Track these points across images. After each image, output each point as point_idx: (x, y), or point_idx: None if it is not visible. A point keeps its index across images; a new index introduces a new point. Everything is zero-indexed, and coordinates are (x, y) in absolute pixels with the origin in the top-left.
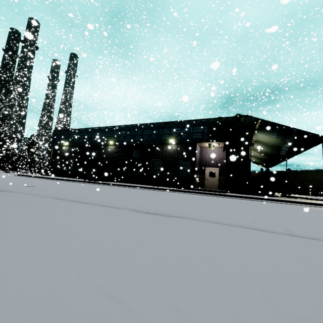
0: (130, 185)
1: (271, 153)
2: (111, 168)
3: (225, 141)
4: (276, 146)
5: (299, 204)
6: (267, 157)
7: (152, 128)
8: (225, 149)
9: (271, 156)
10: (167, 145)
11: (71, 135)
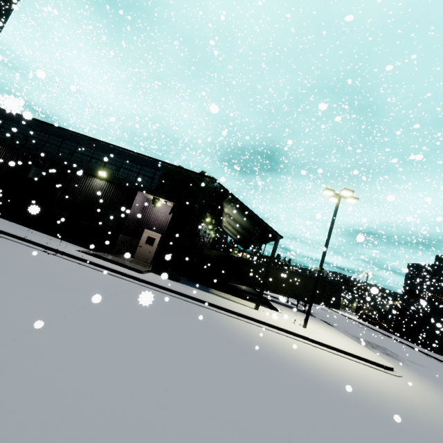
0: None
1: (243, 234)
2: None
3: (174, 202)
4: (245, 228)
5: (214, 309)
6: (241, 237)
7: (79, 142)
8: (172, 212)
9: (244, 237)
10: (94, 178)
11: None
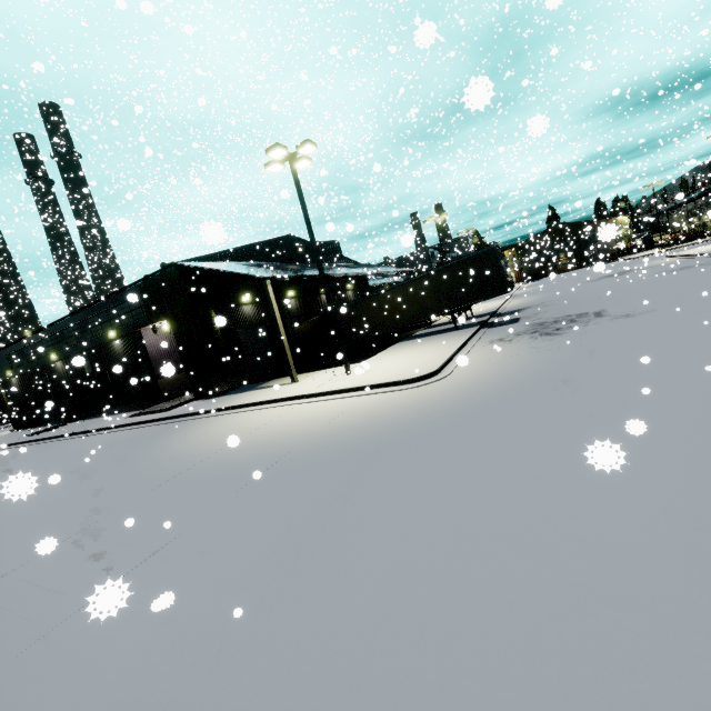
0: (59, 436)
1: None
2: (71, 399)
3: (160, 320)
4: None
5: (204, 417)
6: None
7: (85, 318)
8: (171, 330)
9: None
10: (113, 343)
11: (10, 356)
